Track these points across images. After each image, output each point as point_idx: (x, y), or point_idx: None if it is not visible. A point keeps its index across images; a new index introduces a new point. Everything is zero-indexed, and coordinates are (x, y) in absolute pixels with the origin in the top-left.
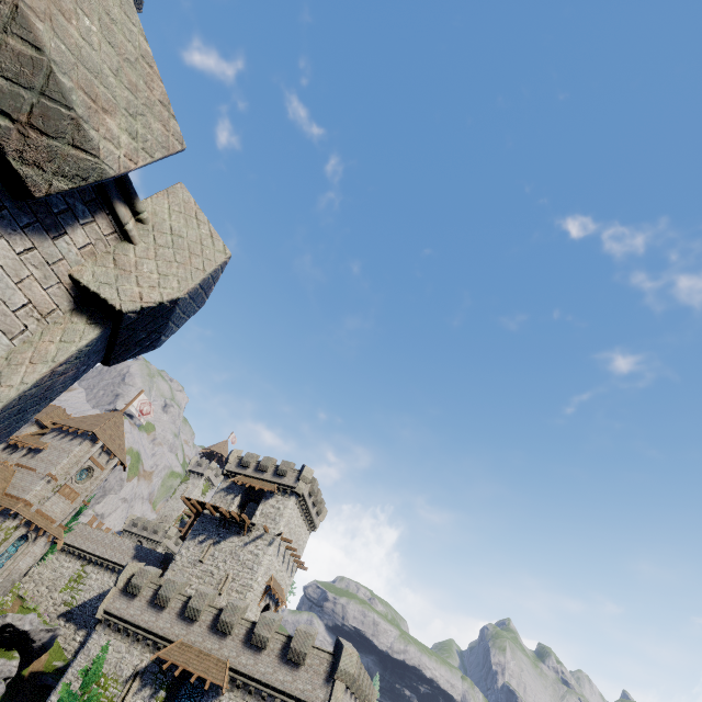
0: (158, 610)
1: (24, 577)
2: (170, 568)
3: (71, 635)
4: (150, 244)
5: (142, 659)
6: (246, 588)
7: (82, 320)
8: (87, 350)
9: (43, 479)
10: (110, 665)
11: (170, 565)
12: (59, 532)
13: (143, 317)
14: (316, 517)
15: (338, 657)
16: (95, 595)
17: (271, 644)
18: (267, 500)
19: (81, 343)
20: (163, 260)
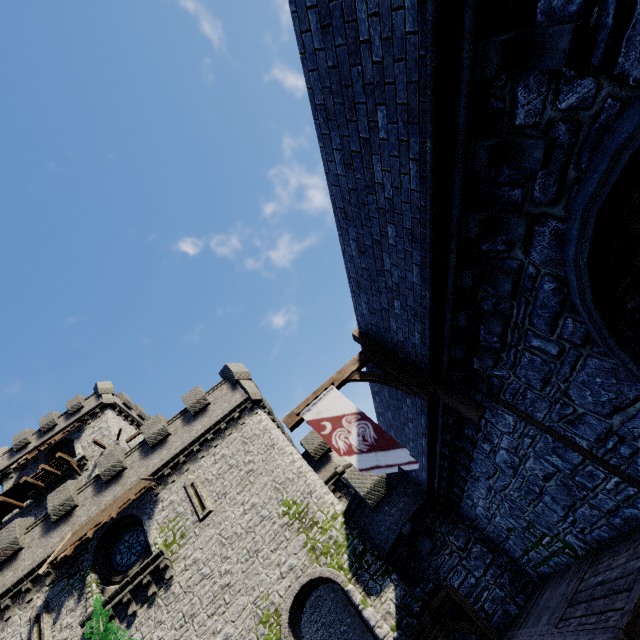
0: (9, 565)
1: None
2: None
3: None
4: None
5: (32, 608)
6: None
7: None
8: None
9: None
10: None
11: None
12: None
13: None
14: None
15: (228, 372)
16: None
17: (171, 429)
18: (80, 438)
19: None
20: None
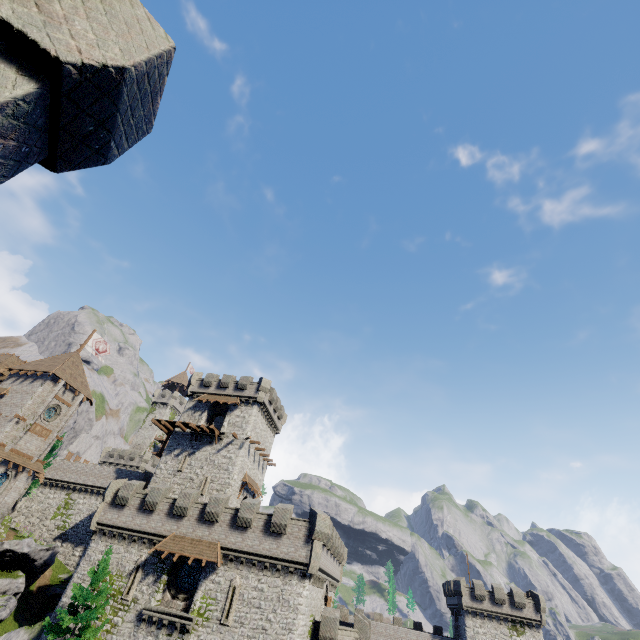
0: (148, 514)
1: (13, 513)
2: (152, 481)
3: (70, 552)
4: (78, 3)
5: (140, 555)
6: (224, 486)
7: (11, 69)
8: (25, 111)
9: (11, 421)
10: (112, 564)
11: (152, 479)
12: (39, 467)
13: (86, 85)
14: (278, 421)
15: (313, 523)
16: (86, 516)
17: (254, 523)
18: (232, 412)
19: (16, 92)
20: (98, 24)
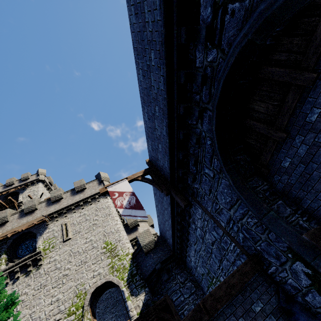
0: None
1: None
2: None
3: None
4: None
5: None
6: None
7: None
8: None
9: None
10: None
11: None
12: None
13: None
14: None
15: (99, 176)
16: None
17: (64, 196)
18: (23, 193)
19: None
20: None
